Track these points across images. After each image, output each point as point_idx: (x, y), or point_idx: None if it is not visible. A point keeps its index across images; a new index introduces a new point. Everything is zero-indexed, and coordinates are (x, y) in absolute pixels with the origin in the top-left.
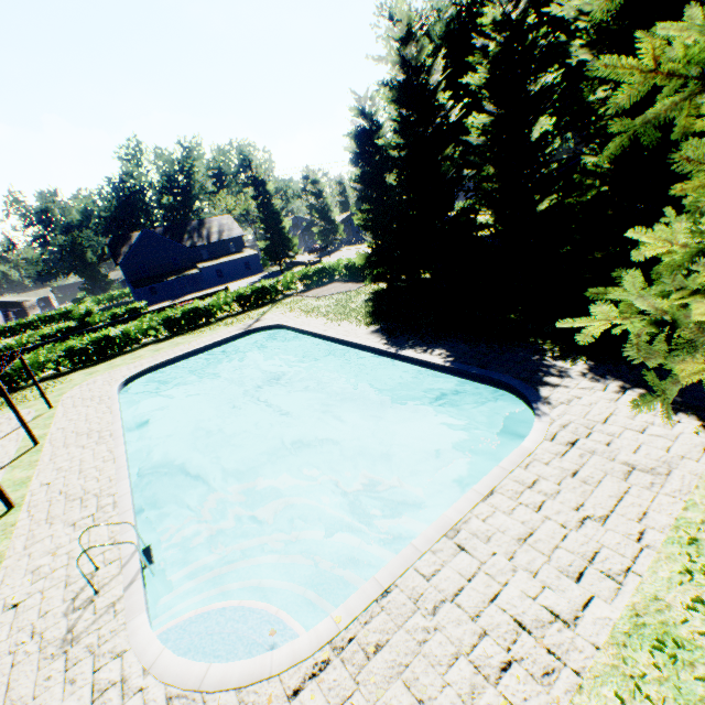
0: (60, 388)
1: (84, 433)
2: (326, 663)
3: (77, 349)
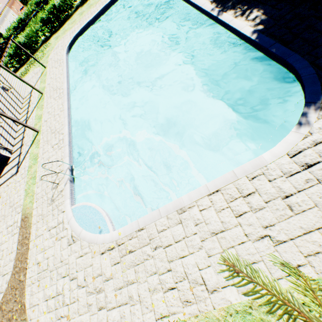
0: (47, 51)
1: (55, 89)
2: (113, 248)
3: (45, 20)
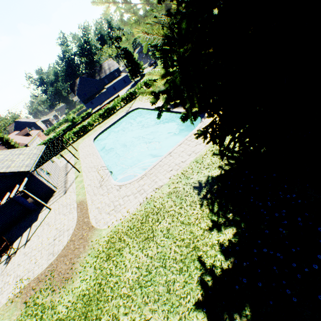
0: (76, 145)
1: (88, 154)
2: (143, 177)
3: (76, 132)
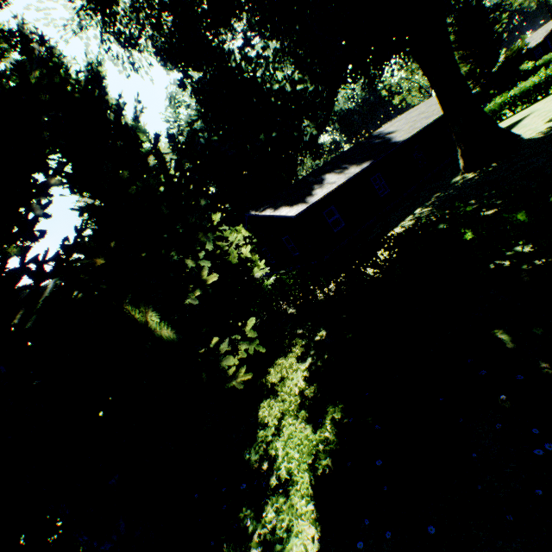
0: None
1: None
2: None
3: None
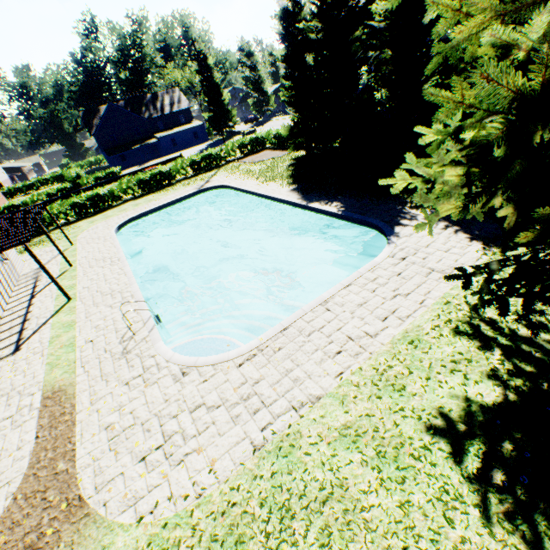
0: (73, 232)
1: (100, 259)
2: (255, 355)
3: (79, 204)
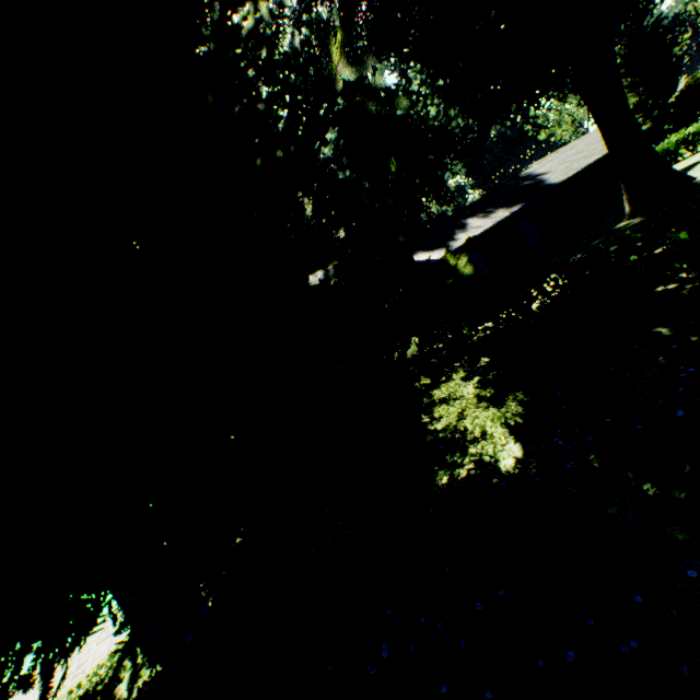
0: None
1: None
2: None
3: None
